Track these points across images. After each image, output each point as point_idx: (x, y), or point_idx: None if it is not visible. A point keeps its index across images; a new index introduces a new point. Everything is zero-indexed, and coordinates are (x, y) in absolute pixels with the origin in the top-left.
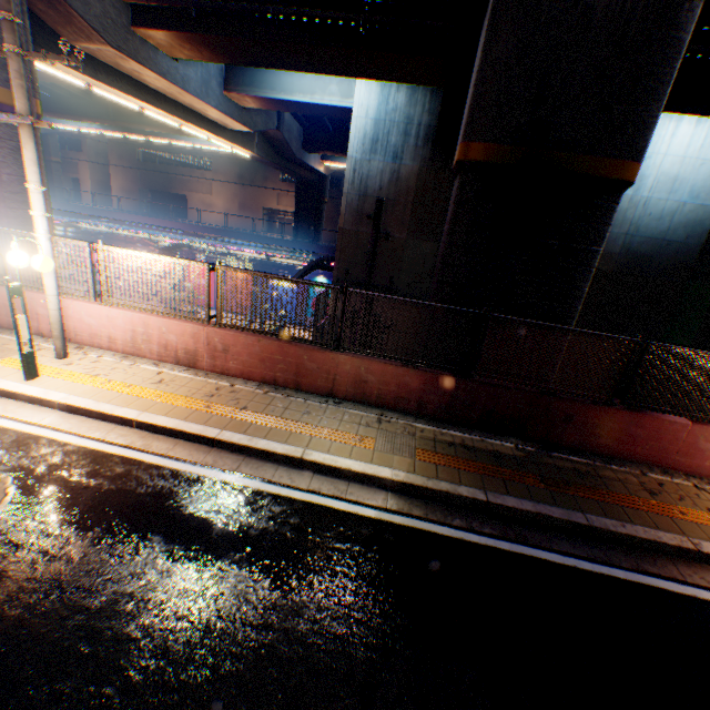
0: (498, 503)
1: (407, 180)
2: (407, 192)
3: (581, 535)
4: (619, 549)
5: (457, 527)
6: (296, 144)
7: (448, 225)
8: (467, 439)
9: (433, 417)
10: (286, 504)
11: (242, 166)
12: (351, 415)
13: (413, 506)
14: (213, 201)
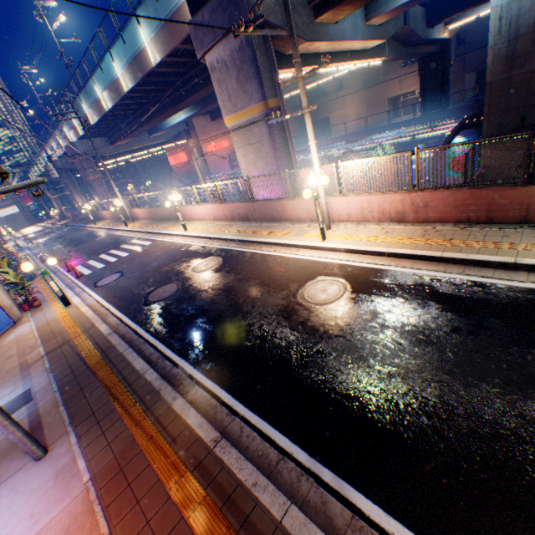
0: None
1: None
2: None
3: None
4: None
5: None
6: (420, 28)
7: None
8: None
9: None
10: (511, 289)
11: (364, 74)
12: None
13: None
14: (346, 112)
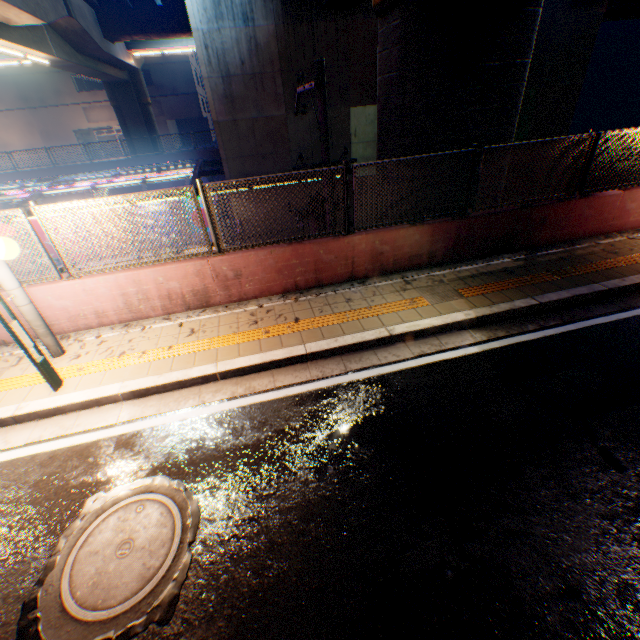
0: (547, 301)
1: (267, 45)
2: (272, 60)
3: (602, 299)
4: (628, 297)
5: (534, 331)
6: (97, 33)
7: (397, 72)
8: (479, 269)
9: (441, 263)
10: (413, 374)
11: (19, 84)
12: (383, 288)
13: (494, 331)
14: (5, 139)
